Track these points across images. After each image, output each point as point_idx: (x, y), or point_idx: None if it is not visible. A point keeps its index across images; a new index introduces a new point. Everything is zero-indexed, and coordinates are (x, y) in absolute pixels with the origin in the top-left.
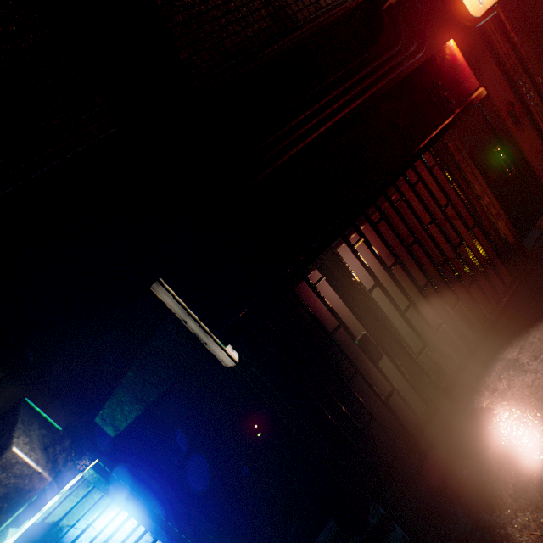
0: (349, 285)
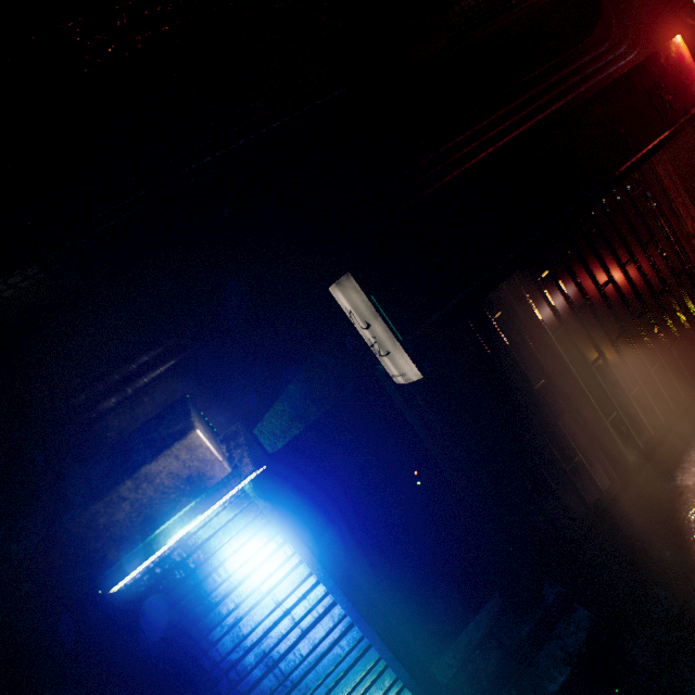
0: (530, 322)
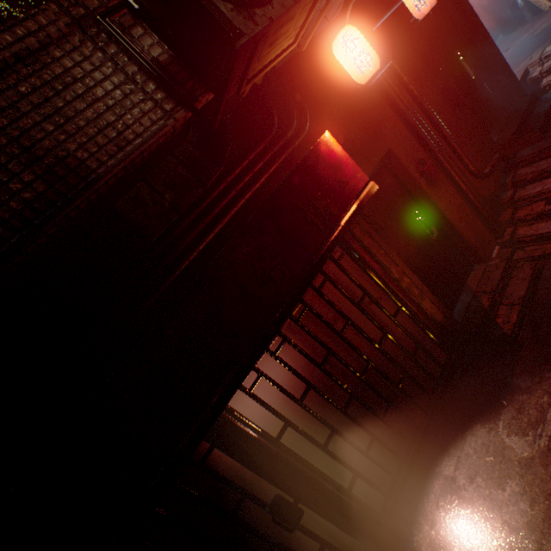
0: (248, 444)
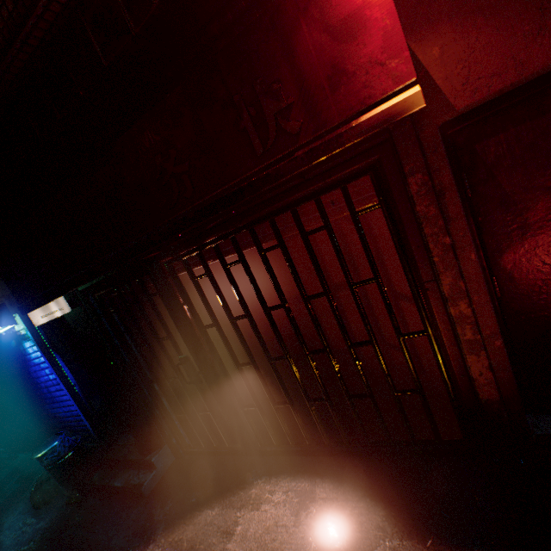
0: (179, 311)
